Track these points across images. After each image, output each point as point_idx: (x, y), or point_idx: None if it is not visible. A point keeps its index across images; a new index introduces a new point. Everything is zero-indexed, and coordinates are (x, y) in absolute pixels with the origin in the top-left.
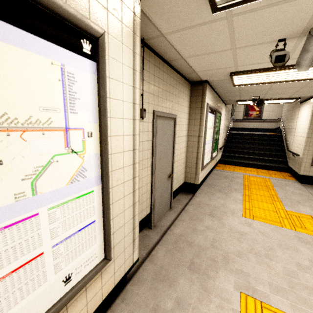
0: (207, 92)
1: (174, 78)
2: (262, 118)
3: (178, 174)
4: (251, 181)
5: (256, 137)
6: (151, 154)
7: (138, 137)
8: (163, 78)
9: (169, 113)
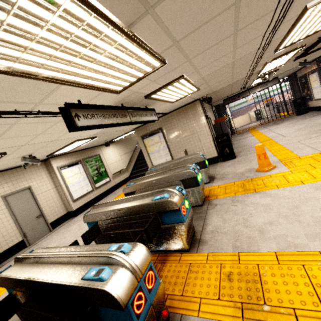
0: (54, 162)
1: (19, 171)
2: None
3: (55, 211)
4: None
5: None
6: (9, 214)
7: None
8: (5, 178)
9: (20, 189)
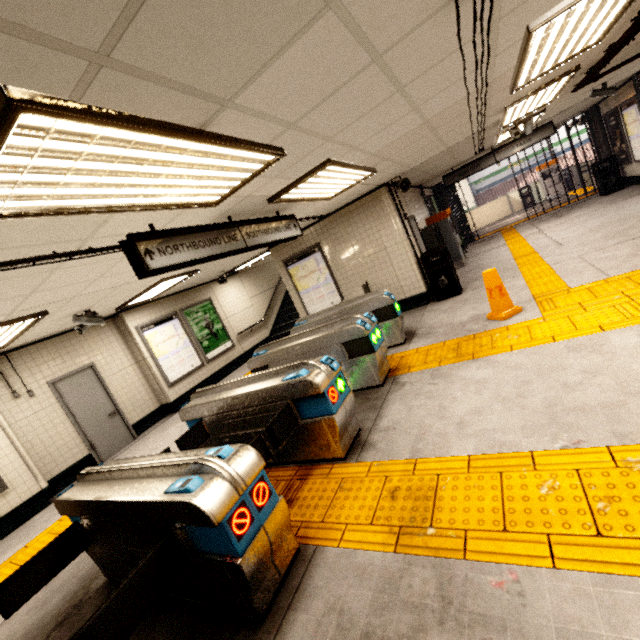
0: (130, 318)
1: (71, 338)
2: None
3: (139, 404)
4: None
5: None
6: (64, 411)
7: (5, 421)
8: (50, 352)
9: (77, 368)
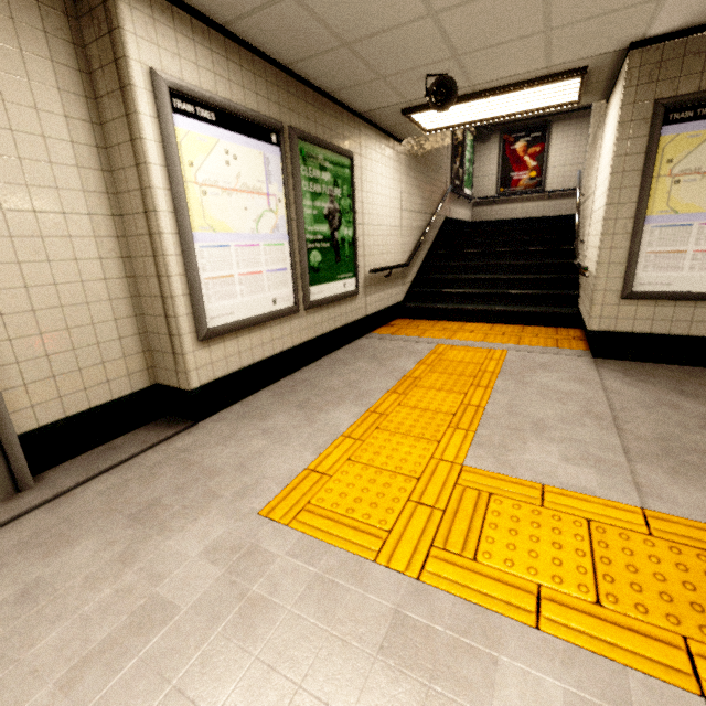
0: (140, 20)
1: None
2: (547, 188)
3: (77, 360)
4: (443, 361)
5: (512, 236)
6: None
7: None
8: None
9: None
